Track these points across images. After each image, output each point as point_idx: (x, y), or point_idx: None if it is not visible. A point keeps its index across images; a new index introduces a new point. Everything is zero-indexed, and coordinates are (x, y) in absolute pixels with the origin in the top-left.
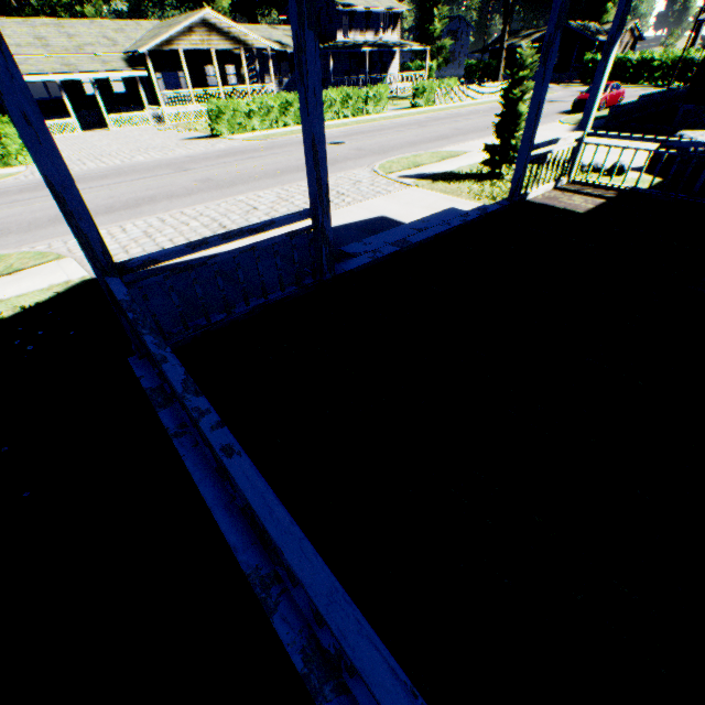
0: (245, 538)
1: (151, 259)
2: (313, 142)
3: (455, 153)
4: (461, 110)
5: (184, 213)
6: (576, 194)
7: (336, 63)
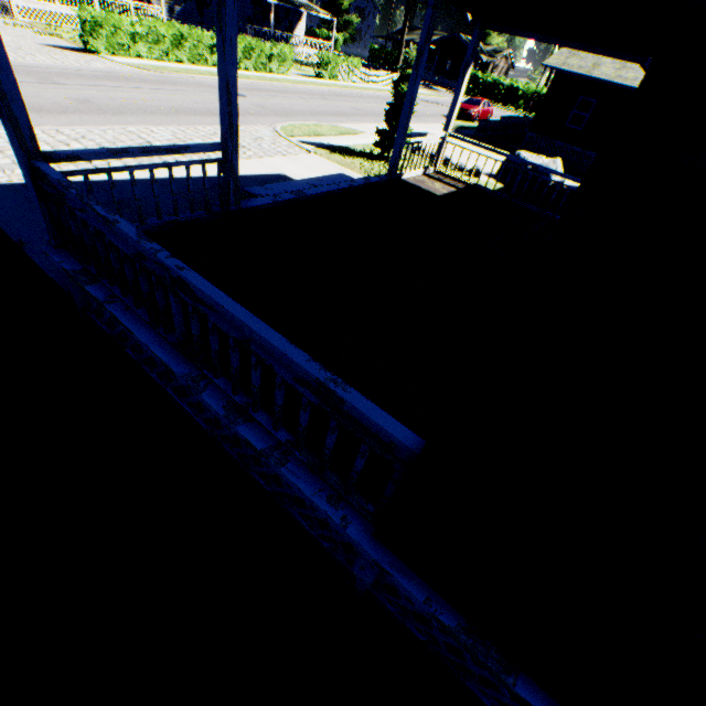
0: (177, 359)
1: (74, 155)
2: (228, 85)
3: (353, 131)
4: (362, 92)
5: (61, 131)
6: (438, 182)
7: (238, 5)
